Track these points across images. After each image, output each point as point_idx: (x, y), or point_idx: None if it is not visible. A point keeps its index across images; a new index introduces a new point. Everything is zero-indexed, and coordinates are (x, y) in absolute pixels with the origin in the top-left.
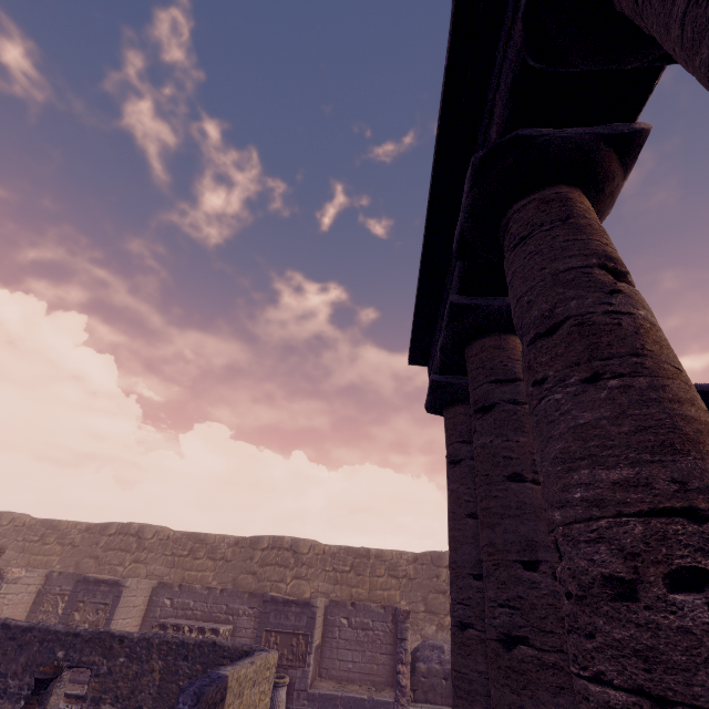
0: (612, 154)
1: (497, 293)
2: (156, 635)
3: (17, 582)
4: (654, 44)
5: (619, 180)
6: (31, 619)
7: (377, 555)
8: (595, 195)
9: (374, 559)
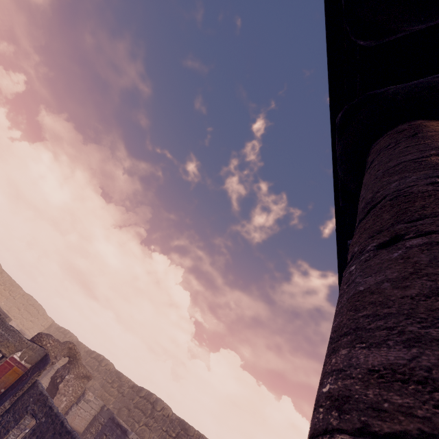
0: None
1: None
2: None
3: (88, 402)
4: None
5: None
6: (84, 434)
7: None
8: None
9: None
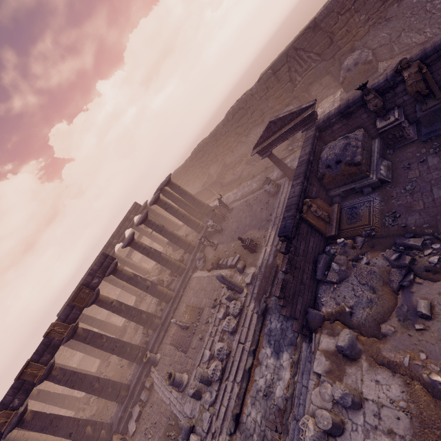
0: None
1: None
2: None
3: None
4: None
5: None
6: None
7: None
8: None
9: None
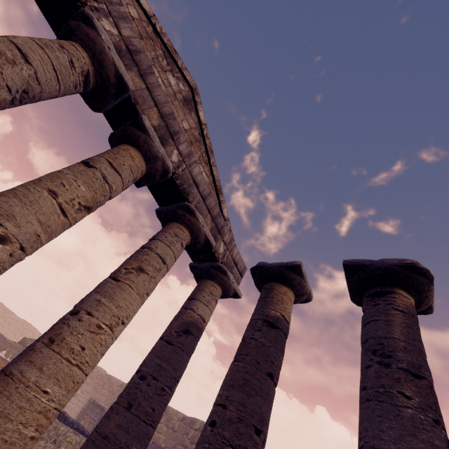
0: (133, 128)
1: (170, 202)
2: (77, 422)
3: (75, 396)
4: (105, 94)
5: (145, 136)
6: None
7: None
8: (136, 144)
9: None
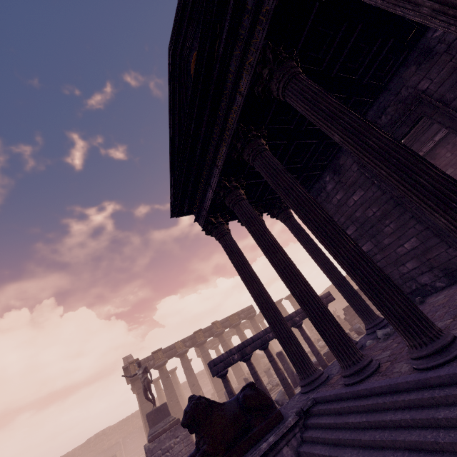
0: None
1: None
2: None
3: None
4: None
5: None
6: None
7: (132, 416)
8: None
9: (131, 418)
